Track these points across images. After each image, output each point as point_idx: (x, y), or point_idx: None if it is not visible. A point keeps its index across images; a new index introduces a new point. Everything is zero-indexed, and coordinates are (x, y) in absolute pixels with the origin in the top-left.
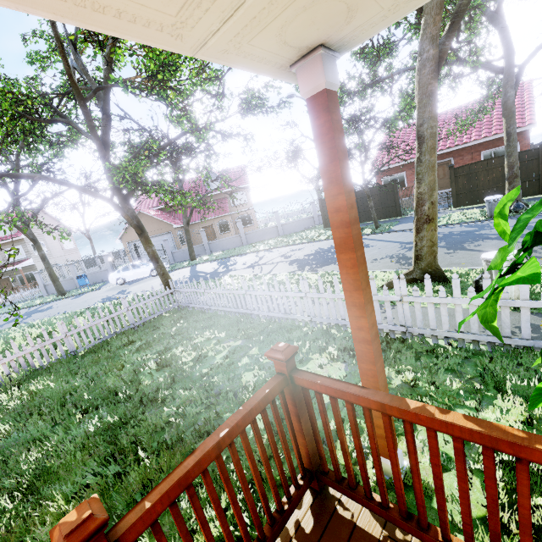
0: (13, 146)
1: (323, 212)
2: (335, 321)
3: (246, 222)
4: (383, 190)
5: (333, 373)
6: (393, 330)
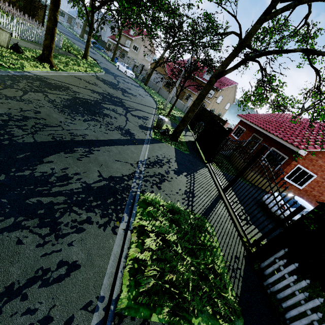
0: None
1: None
2: None
3: None
4: (200, 111)
5: None
6: None
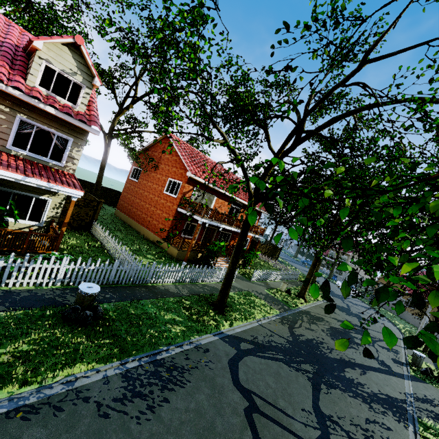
0: None
1: None
2: (276, 278)
3: None
4: None
5: (262, 273)
6: (271, 279)
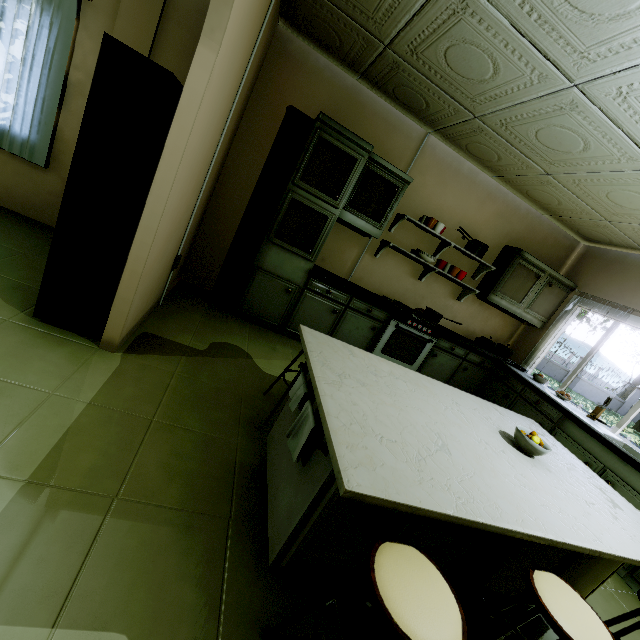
0: None
1: None
2: None
3: None
4: None
5: None
6: None
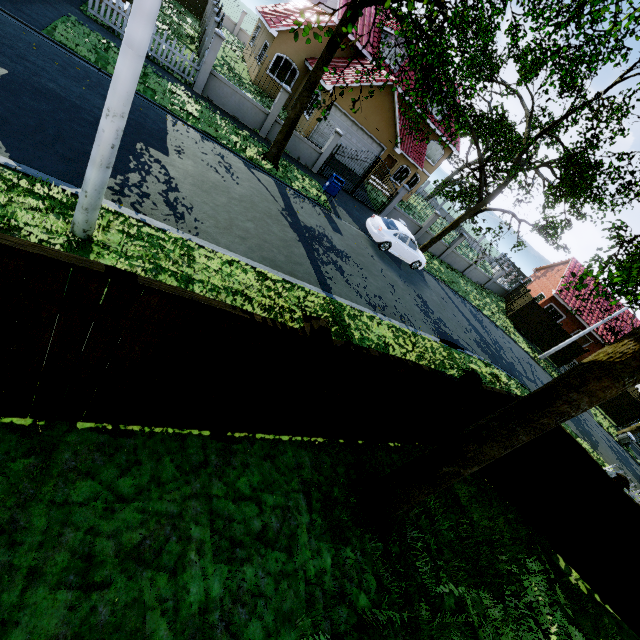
0: None
1: (523, 309)
2: None
3: (409, 181)
4: (574, 346)
5: None
6: None
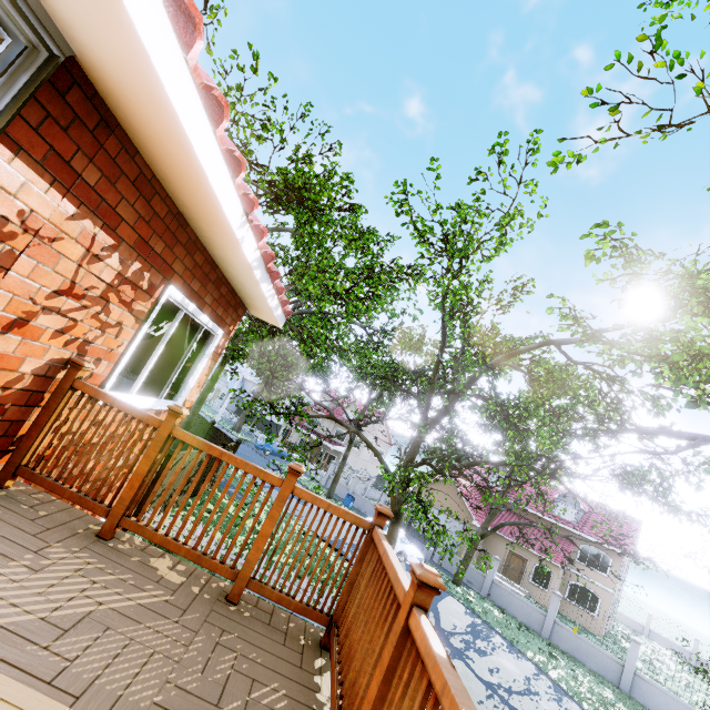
0: (373, 391)
1: None
2: None
3: (584, 600)
4: None
5: None
6: None
